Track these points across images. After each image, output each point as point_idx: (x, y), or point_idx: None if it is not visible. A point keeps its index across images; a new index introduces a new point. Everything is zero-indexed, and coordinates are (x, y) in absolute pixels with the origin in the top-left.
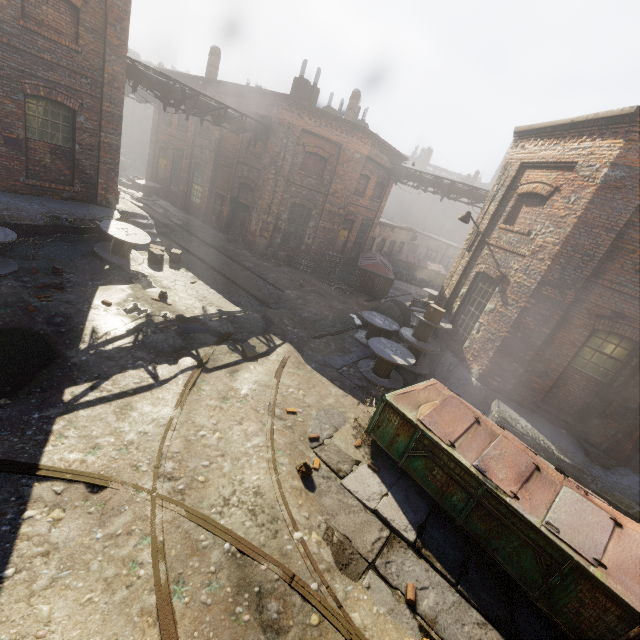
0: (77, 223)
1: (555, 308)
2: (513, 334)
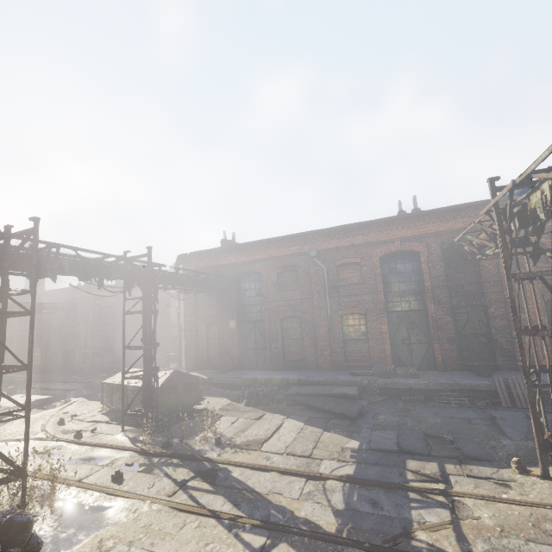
0: None
1: (192, 324)
2: (186, 341)
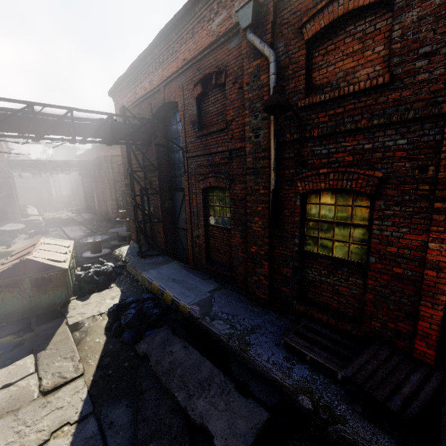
0: None
1: (129, 187)
2: (128, 208)
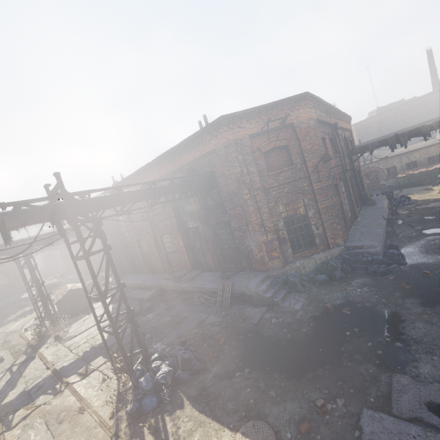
0: (15, 300)
1: None
2: None
